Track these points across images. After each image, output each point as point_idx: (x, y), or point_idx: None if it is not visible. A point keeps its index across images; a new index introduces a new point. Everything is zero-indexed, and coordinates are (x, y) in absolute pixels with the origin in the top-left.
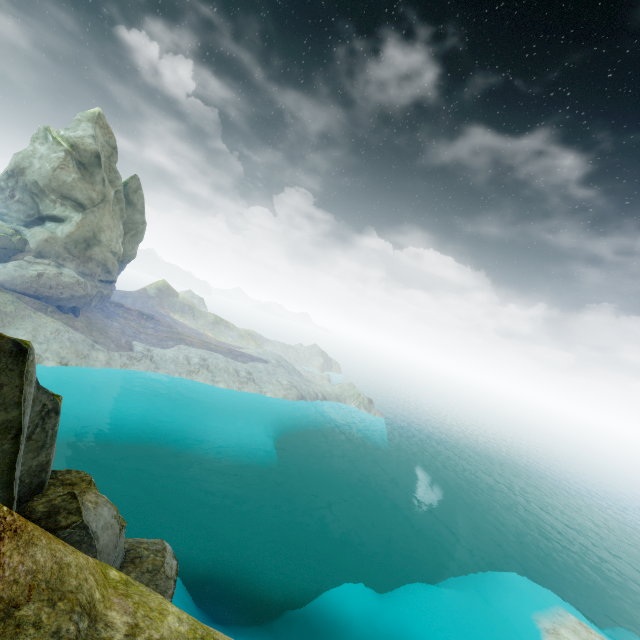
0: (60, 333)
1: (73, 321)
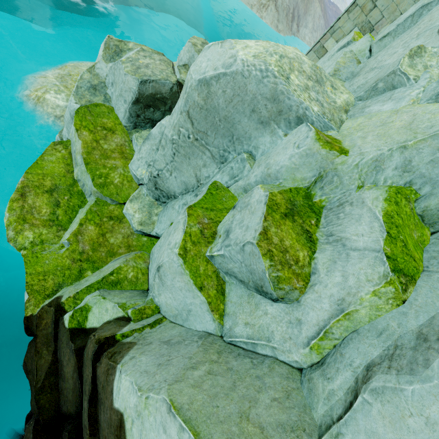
0: (319, 20)
1: (321, 3)
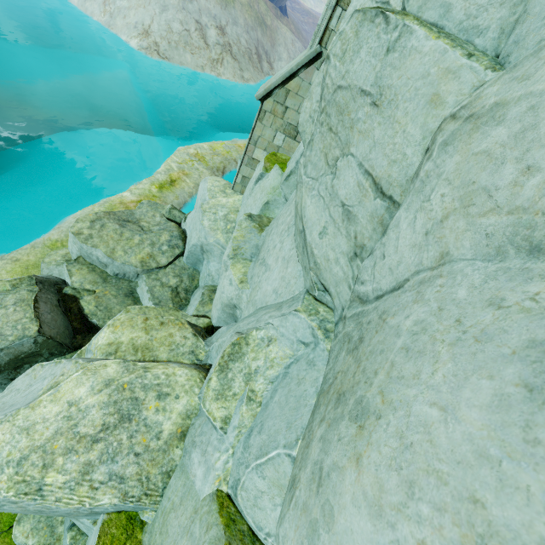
0: (294, 44)
1: (290, 25)
